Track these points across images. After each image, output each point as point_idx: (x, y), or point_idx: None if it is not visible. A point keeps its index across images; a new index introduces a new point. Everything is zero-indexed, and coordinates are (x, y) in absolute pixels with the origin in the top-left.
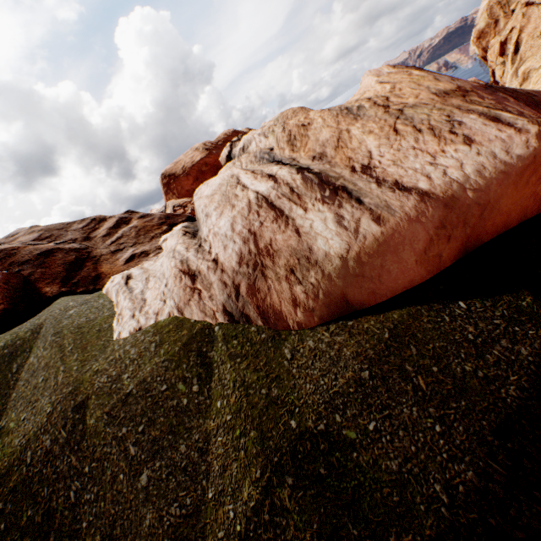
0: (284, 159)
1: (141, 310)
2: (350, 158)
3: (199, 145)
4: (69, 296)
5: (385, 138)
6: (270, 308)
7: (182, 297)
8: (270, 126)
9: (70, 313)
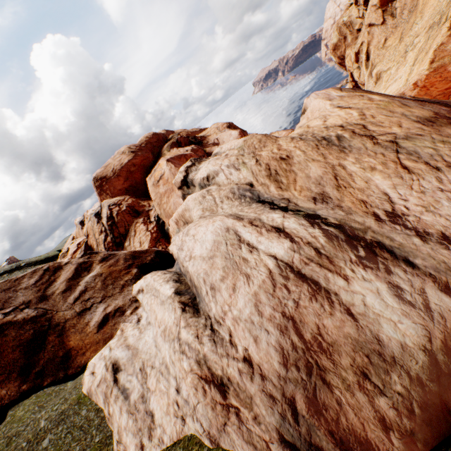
0: (275, 199)
1: (151, 435)
2: (363, 201)
3: (125, 149)
4: (34, 396)
5: (396, 176)
6: (349, 433)
7: (212, 419)
8: (237, 156)
9: (44, 446)
